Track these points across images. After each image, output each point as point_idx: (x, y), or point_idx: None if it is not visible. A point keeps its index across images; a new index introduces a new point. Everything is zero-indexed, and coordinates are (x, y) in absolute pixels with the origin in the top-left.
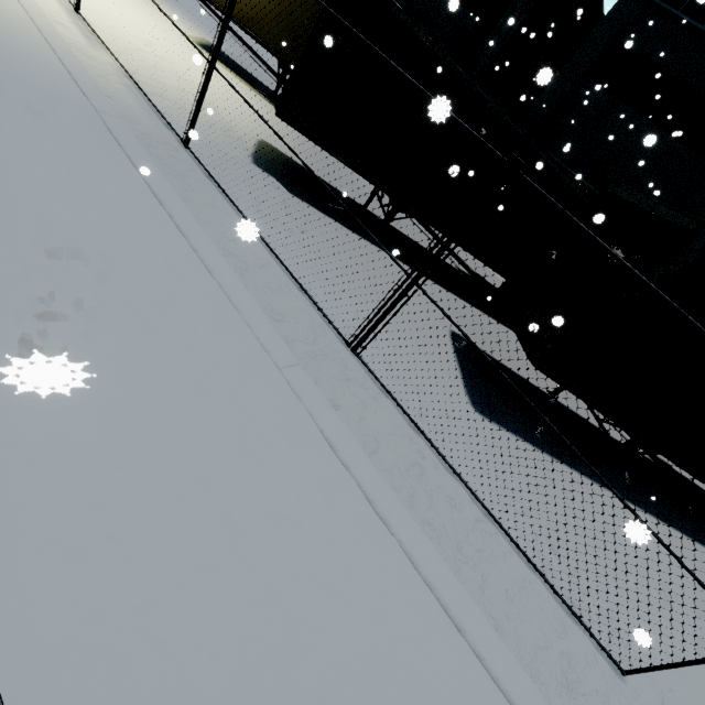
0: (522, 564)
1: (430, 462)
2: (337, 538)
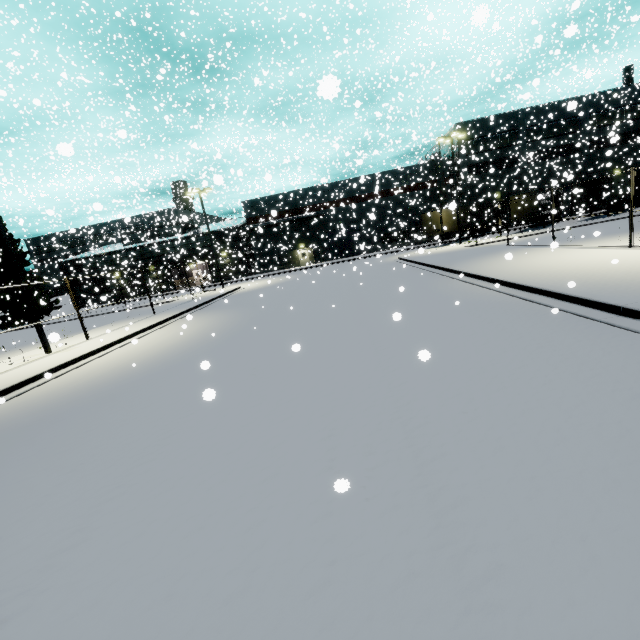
0: None
1: None
2: None
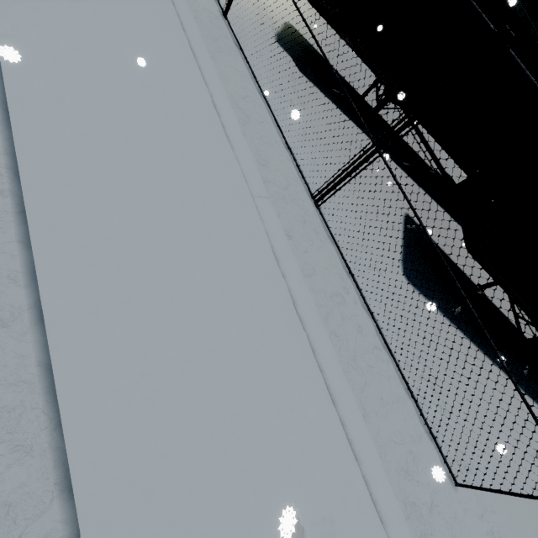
0: (402, 388)
1: (351, 297)
2: (263, 316)
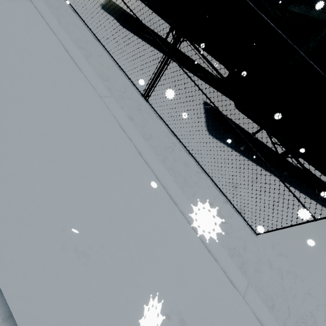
0: (217, 191)
1: (178, 148)
2: (120, 163)
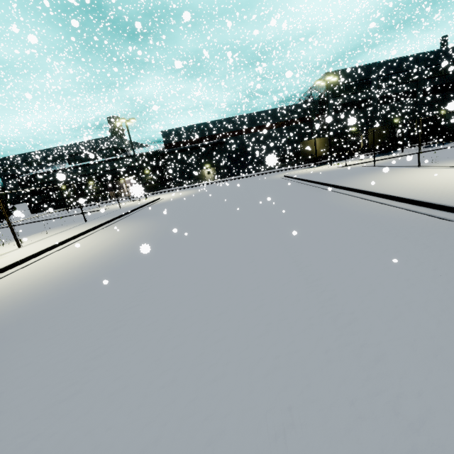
0: None
1: None
2: None
